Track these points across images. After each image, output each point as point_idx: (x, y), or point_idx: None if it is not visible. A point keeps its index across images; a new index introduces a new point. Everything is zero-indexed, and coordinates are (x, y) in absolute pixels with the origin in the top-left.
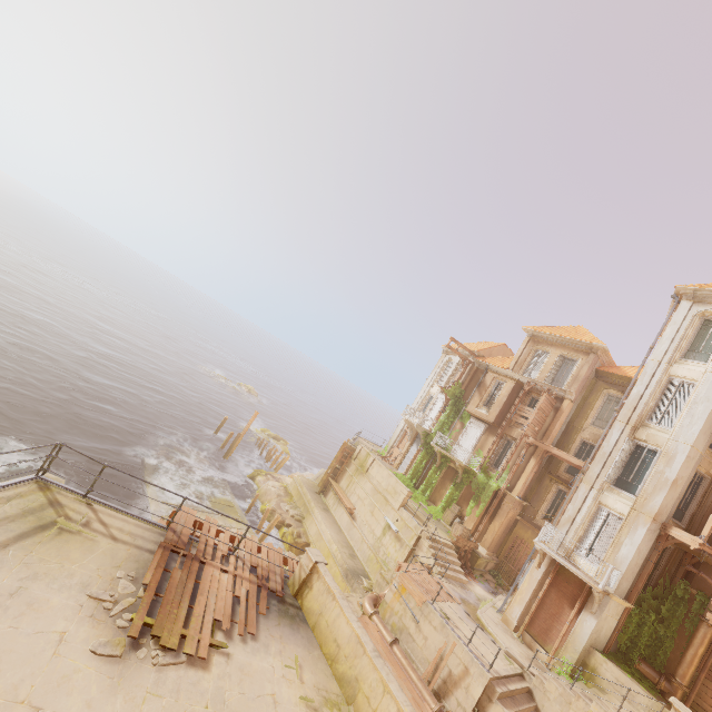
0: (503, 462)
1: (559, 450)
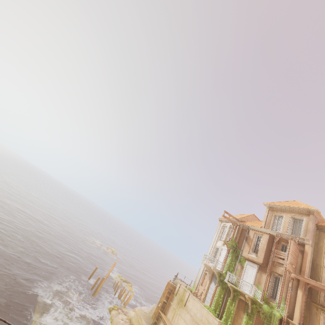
0: (277, 293)
1: (317, 281)
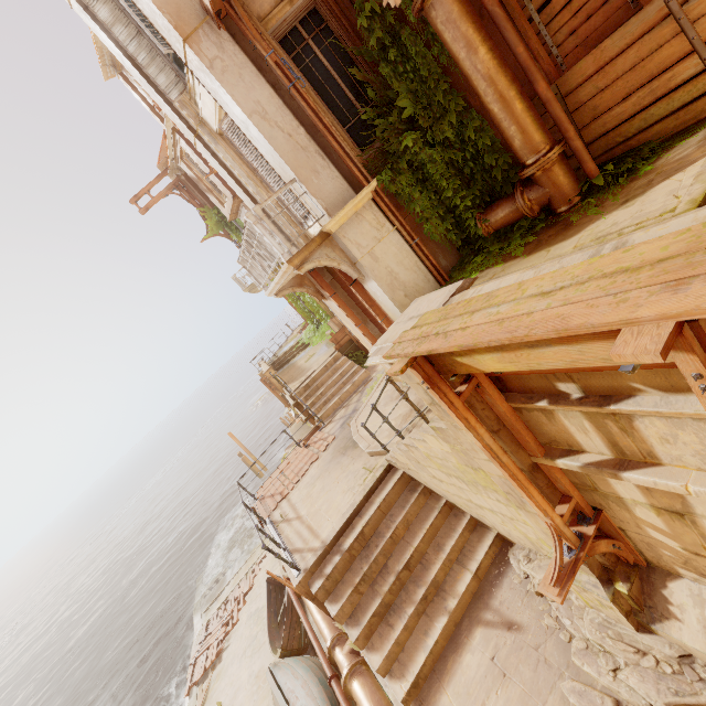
0: None
1: None
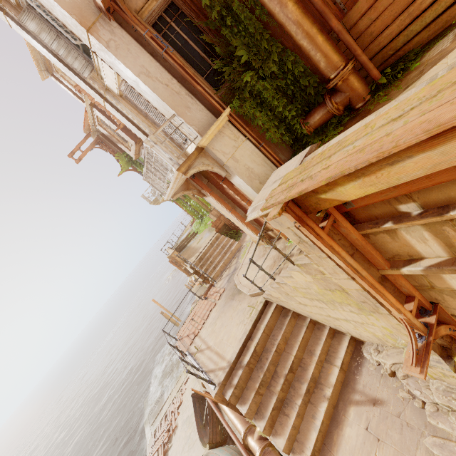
0: None
1: None
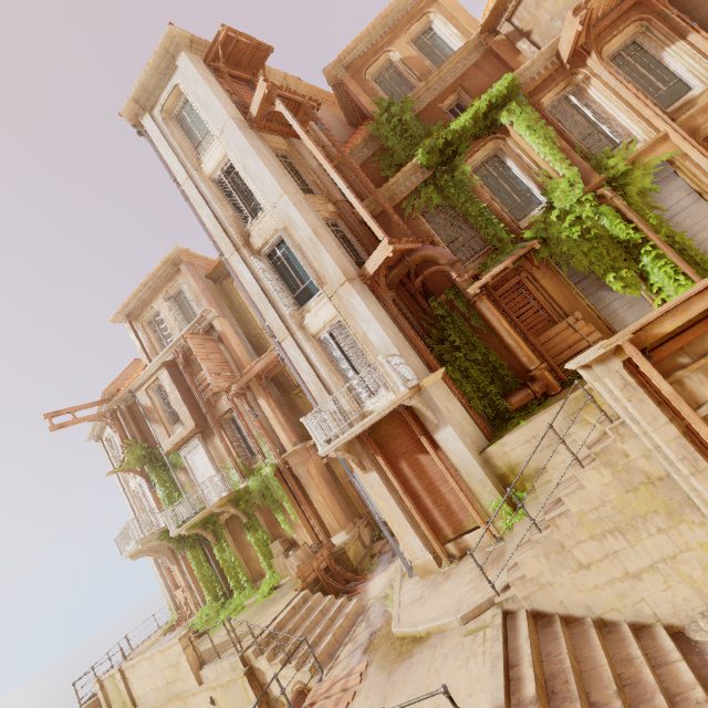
0: (250, 441)
1: (256, 360)
